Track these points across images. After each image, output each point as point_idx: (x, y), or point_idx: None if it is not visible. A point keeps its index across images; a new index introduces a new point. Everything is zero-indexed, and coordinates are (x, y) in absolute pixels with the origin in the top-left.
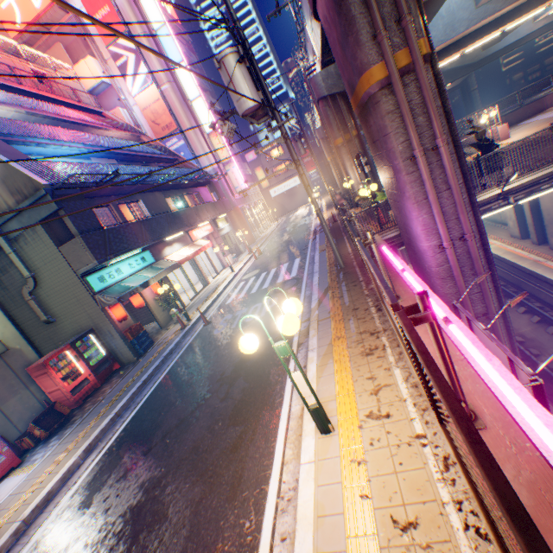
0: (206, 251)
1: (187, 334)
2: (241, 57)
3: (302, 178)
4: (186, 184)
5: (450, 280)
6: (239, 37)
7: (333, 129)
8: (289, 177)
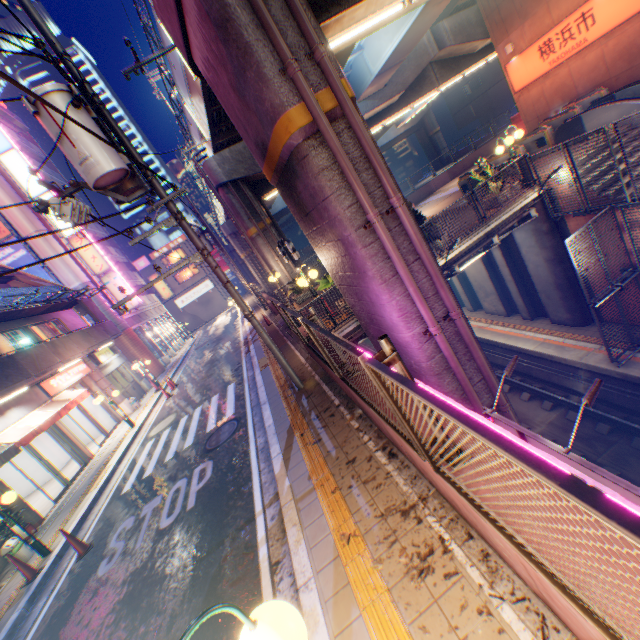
0: (80, 404)
1: (41, 592)
2: (77, 97)
3: (217, 272)
4: (30, 309)
5: (447, 373)
6: (74, 77)
7: (243, 218)
8: (199, 282)
